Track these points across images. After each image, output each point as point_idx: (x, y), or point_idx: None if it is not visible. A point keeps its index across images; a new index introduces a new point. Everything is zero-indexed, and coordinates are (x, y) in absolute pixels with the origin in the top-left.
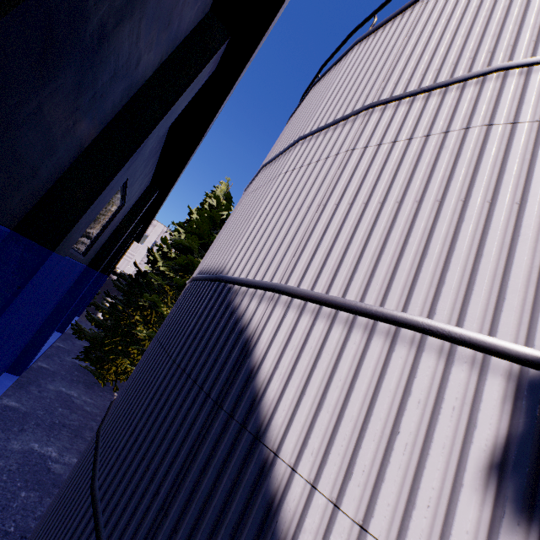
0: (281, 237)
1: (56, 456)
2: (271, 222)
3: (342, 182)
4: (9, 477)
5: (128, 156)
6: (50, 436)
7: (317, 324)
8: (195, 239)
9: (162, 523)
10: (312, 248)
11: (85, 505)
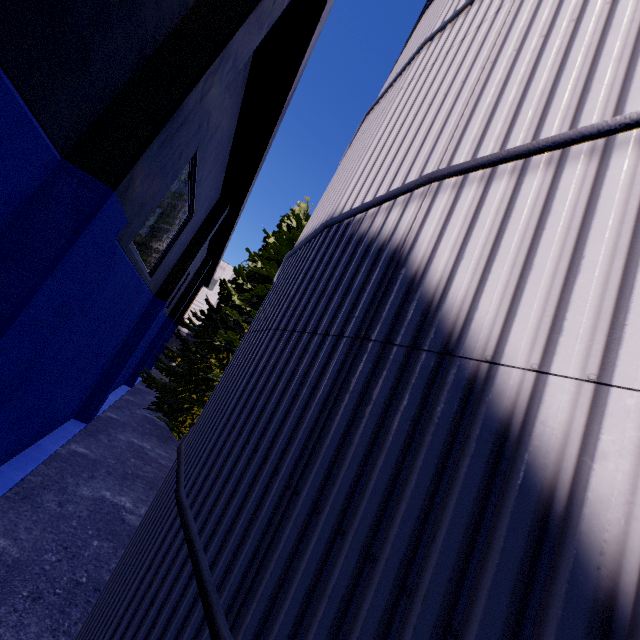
0: (422, 133)
1: (131, 506)
2: (399, 132)
3: (519, 25)
4: (79, 524)
5: (200, 72)
6: (123, 486)
7: (527, 180)
8: (273, 265)
9: (291, 505)
10: (486, 110)
11: (170, 518)
